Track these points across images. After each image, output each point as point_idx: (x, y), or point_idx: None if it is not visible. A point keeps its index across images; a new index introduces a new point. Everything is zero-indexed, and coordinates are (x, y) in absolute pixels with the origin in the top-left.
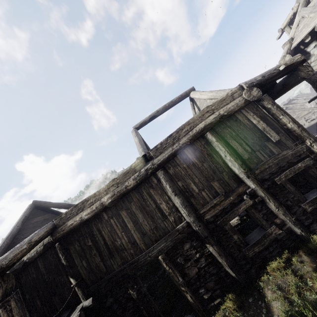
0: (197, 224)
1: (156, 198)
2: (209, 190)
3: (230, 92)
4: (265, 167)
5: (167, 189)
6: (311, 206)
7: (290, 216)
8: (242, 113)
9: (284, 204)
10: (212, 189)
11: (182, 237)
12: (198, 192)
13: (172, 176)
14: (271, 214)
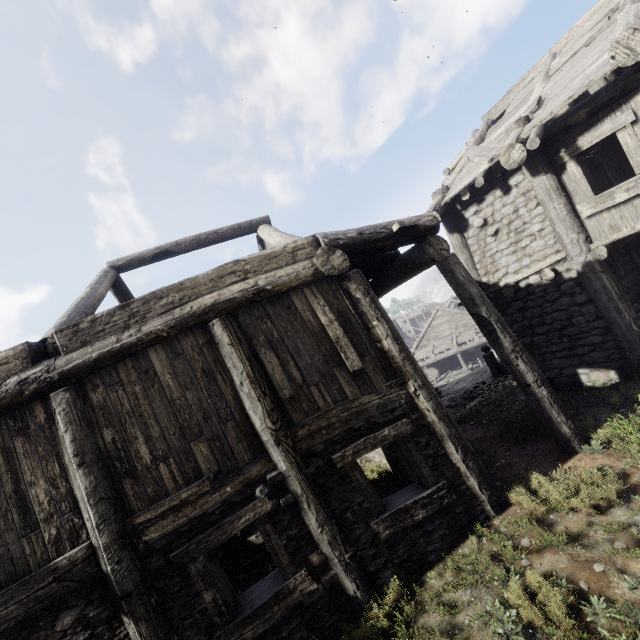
0: (114, 554)
1: (24, 466)
2: (180, 463)
3: (292, 245)
4: (320, 425)
5: (65, 446)
6: (389, 527)
7: (342, 548)
8: (305, 296)
9: (338, 518)
10: (188, 461)
11: (59, 590)
12: (150, 464)
13: (94, 409)
14: (307, 540)
